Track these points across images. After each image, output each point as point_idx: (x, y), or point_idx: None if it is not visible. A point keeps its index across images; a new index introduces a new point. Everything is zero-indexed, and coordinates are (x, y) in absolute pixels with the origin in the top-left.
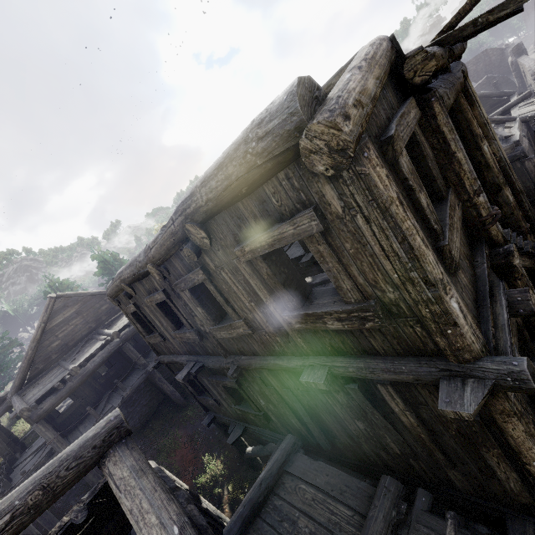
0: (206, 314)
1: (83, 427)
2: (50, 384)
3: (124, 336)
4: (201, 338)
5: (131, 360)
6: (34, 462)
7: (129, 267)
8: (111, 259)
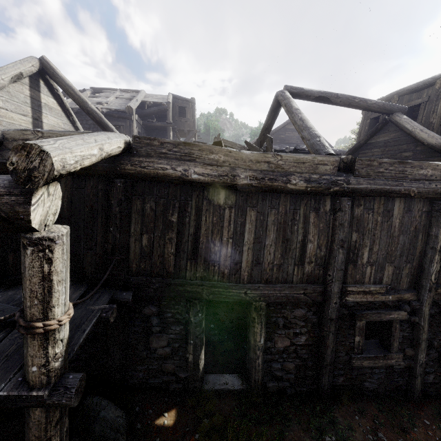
0: None
1: None
2: (276, 146)
3: None
4: None
5: None
6: None
7: (417, 83)
8: None
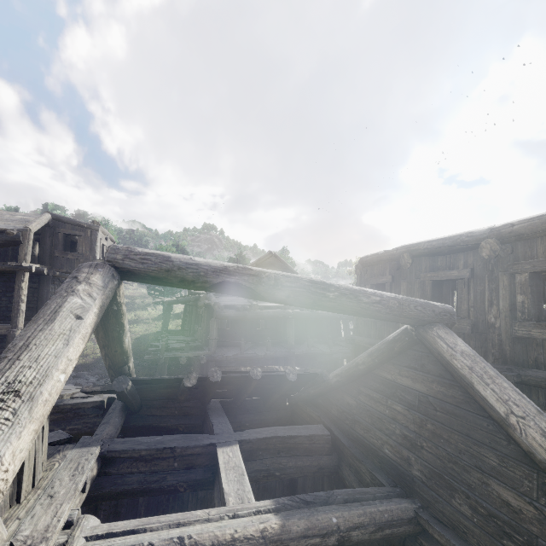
0: (528, 305)
1: (226, 349)
2: (236, 302)
3: (295, 313)
4: (471, 330)
5: (279, 336)
6: (196, 341)
7: (440, 240)
8: (292, 265)
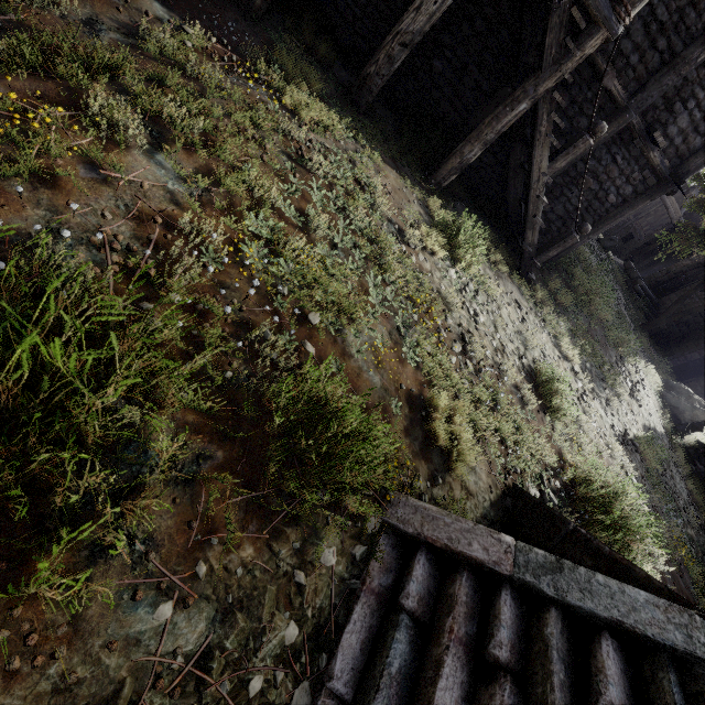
0: None
1: None
2: None
3: None
4: None
5: None
6: None
7: None
8: None
